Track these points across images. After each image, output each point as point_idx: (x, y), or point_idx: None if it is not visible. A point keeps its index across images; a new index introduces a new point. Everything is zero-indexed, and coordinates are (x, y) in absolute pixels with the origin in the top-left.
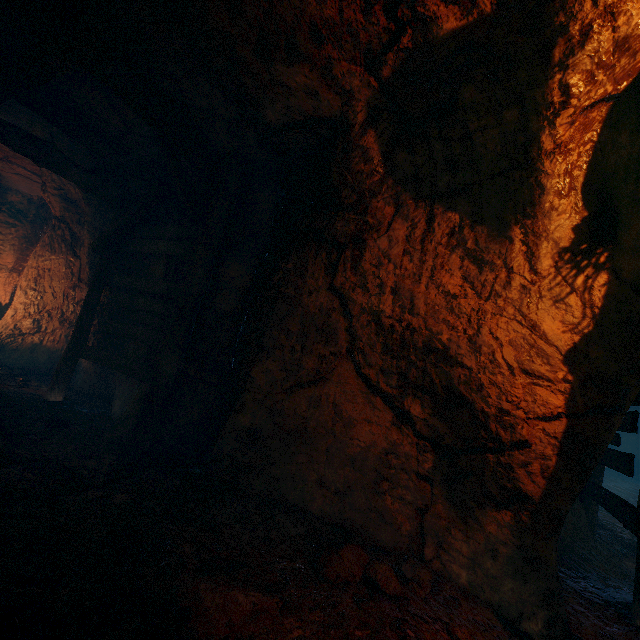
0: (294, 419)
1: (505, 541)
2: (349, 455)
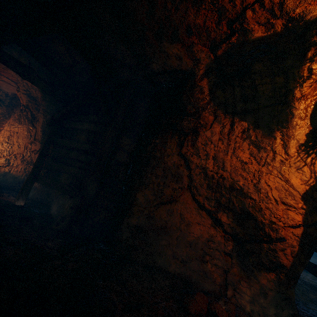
0: (160, 221)
1: (271, 288)
2: (188, 241)
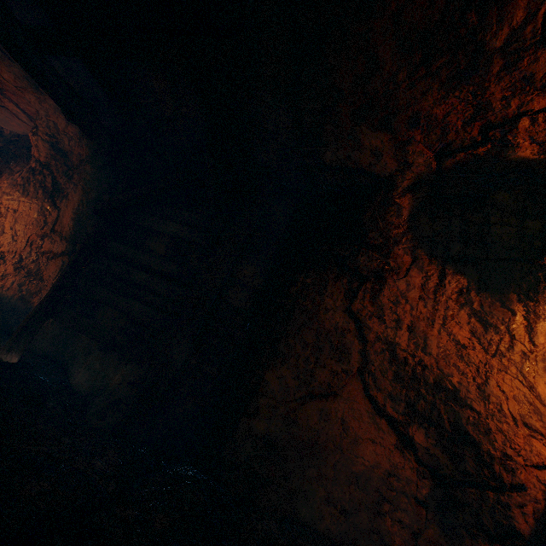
0: (307, 430)
1: None
2: (354, 473)
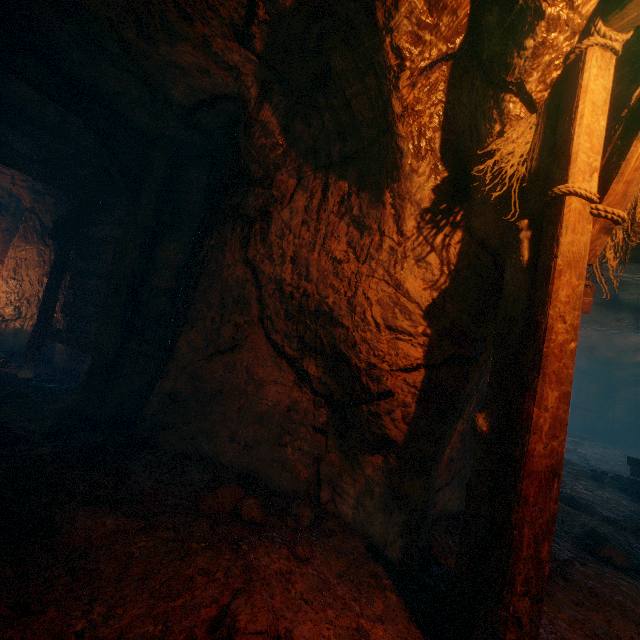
0: (211, 383)
1: (378, 482)
2: (258, 413)
